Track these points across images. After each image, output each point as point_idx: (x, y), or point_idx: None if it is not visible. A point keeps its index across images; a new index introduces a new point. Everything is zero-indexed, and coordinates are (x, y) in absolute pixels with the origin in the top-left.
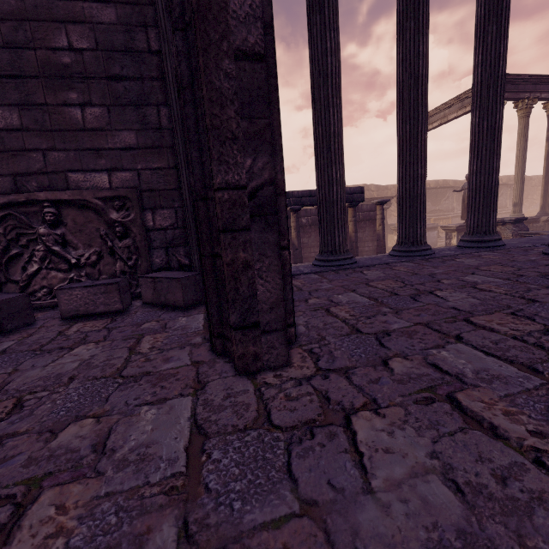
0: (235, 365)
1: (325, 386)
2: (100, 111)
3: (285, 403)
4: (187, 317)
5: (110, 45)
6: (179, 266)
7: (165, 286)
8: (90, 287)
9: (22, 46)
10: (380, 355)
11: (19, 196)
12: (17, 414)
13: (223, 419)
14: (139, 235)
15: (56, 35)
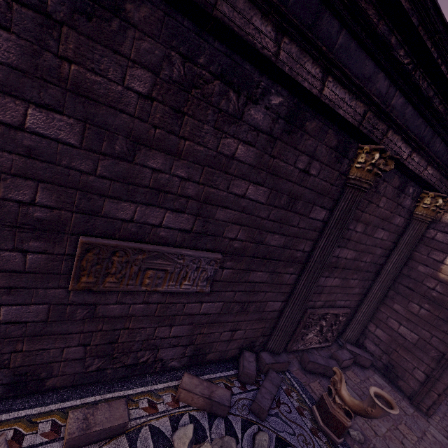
0: (427, 414)
1: (446, 423)
2: (357, 281)
3: (446, 429)
4: (375, 376)
5: (373, 261)
6: (338, 332)
7: (362, 358)
8: (349, 359)
9: (356, 260)
10: (442, 411)
11: (326, 312)
12: (411, 429)
13: (443, 433)
14: (342, 325)
15: (365, 257)
